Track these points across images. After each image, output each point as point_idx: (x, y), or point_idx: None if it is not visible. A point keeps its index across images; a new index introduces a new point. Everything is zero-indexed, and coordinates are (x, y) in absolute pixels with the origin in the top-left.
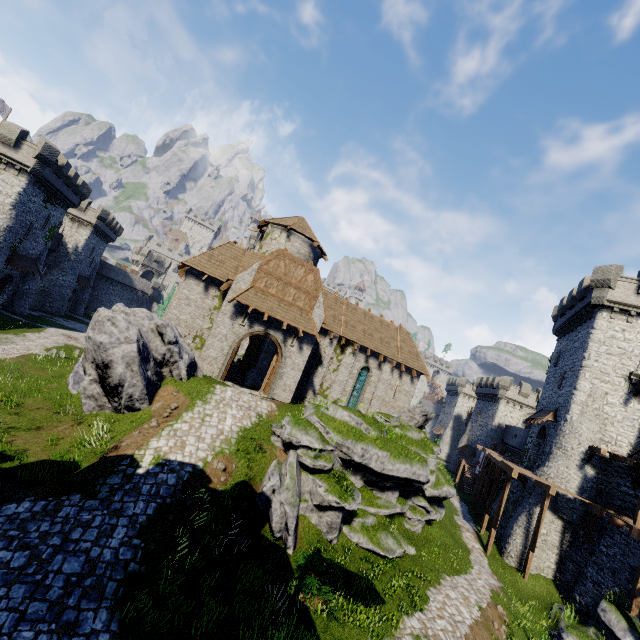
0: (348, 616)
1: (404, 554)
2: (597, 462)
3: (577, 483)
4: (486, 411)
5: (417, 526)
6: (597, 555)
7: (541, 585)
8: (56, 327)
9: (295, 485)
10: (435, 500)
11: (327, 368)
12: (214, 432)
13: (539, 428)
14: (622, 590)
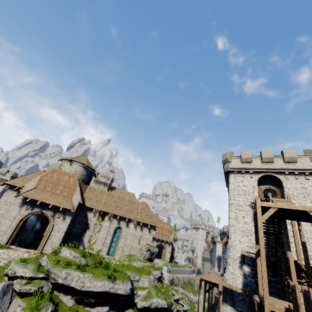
0: None
1: None
2: (249, 262)
3: (241, 280)
4: (226, 249)
5: None
6: None
7: None
8: None
9: None
10: (152, 311)
11: (93, 230)
12: None
13: None
14: None
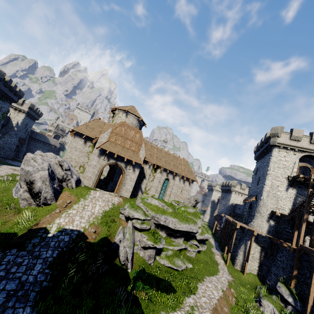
0: (158, 299)
1: (186, 268)
2: (275, 218)
3: (266, 228)
4: (226, 198)
5: (193, 254)
6: (276, 261)
7: (251, 277)
8: (7, 165)
9: (131, 237)
10: (201, 241)
11: (148, 180)
12: (89, 213)
13: (249, 204)
14: (287, 276)
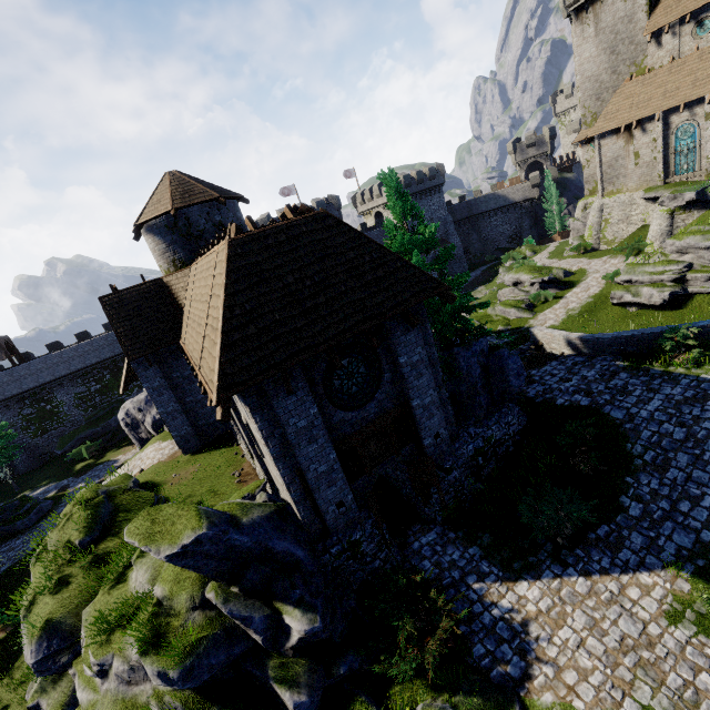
0: None
1: None
2: None
3: None
4: None
5: None
6: None
7: None
8: None
9: None
10: None
11: None
12: None
13: None
14: None
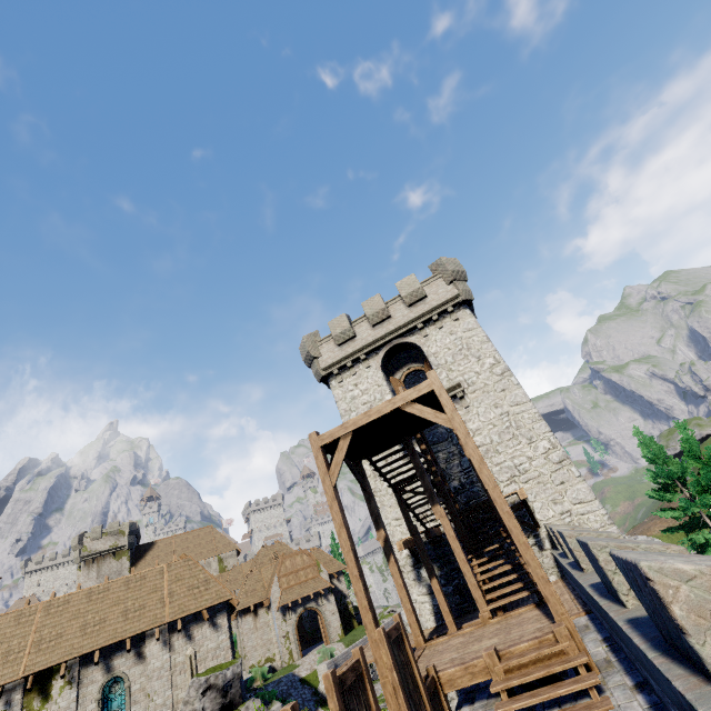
0: None
1: None
2: (430, 553)
3: (428, 606)
4: None
5: None
6: None
7: None
8: None
9: None
10: None
11: None
12: None
13: None
14: None
